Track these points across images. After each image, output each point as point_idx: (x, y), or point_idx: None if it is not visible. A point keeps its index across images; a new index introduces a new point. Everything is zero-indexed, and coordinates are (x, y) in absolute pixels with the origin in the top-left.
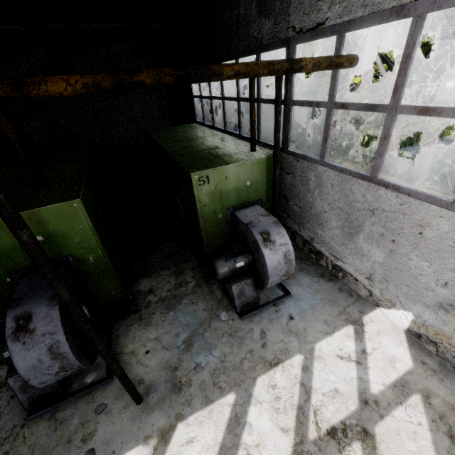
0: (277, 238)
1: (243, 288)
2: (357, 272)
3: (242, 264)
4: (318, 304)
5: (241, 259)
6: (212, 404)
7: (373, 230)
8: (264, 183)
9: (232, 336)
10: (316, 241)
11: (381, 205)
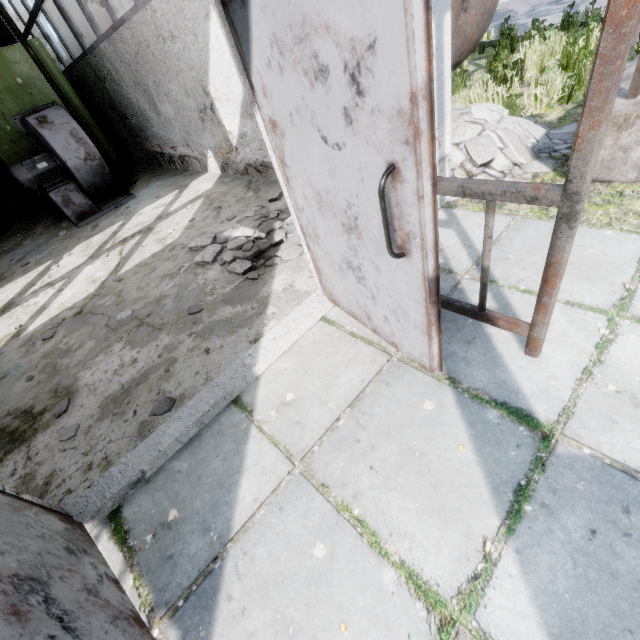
0: (56, 119)
1: (67, 196)
2: (184, 148)
3: (46, 166)
4: (158, 191)
5: (42, 160)
6: (30, 272)
7: (152, 85)
8: (44, 79)
9: (66, 238)
10: (161, 145)
11: (134, 50)
